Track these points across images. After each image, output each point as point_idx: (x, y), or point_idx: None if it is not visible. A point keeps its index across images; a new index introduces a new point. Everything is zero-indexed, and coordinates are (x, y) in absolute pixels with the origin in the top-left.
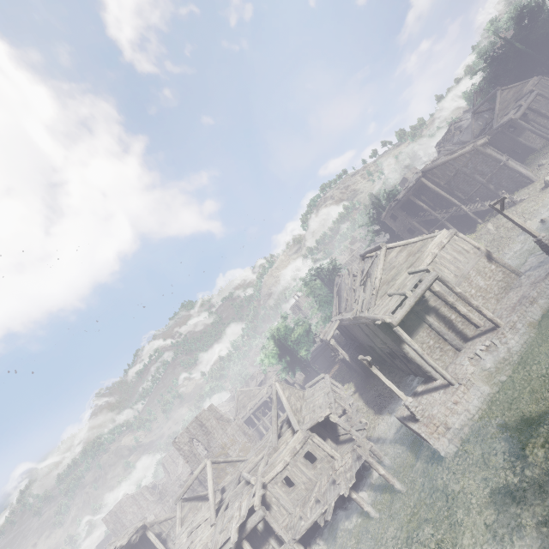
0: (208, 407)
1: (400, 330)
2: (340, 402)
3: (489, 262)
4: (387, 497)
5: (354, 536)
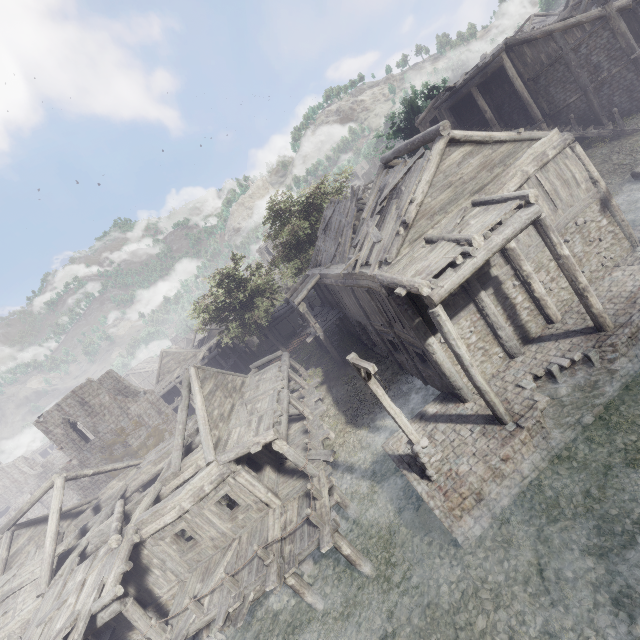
0: (104, 374)
1: (442, 315)
2: (297, 405)
3: (602, 211)
4: (345, 579)
5: (280, 632)
